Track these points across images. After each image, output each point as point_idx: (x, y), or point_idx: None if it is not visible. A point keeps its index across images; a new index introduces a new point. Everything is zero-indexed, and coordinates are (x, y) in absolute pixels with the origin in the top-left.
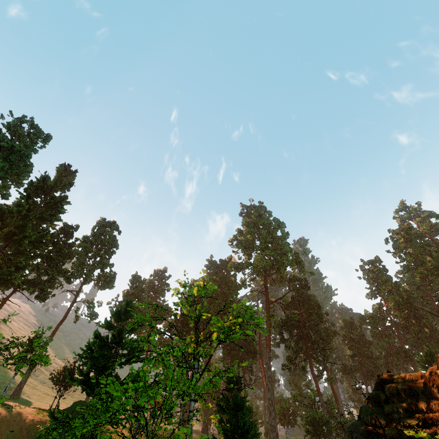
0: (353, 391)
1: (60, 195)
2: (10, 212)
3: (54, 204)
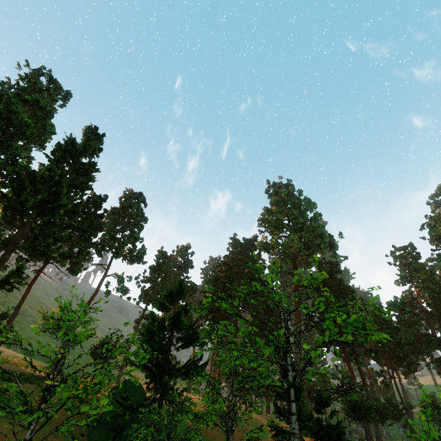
0: (377, 373)
1: (89, 160)
2: (40, 177)
3: (85, 170)
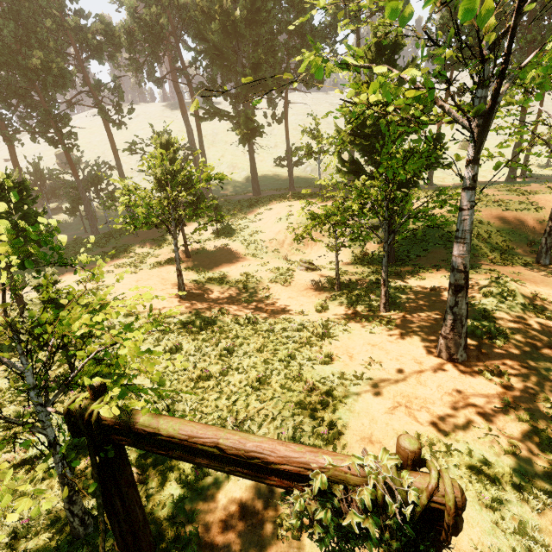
0: None
1: None
2: None
3: None
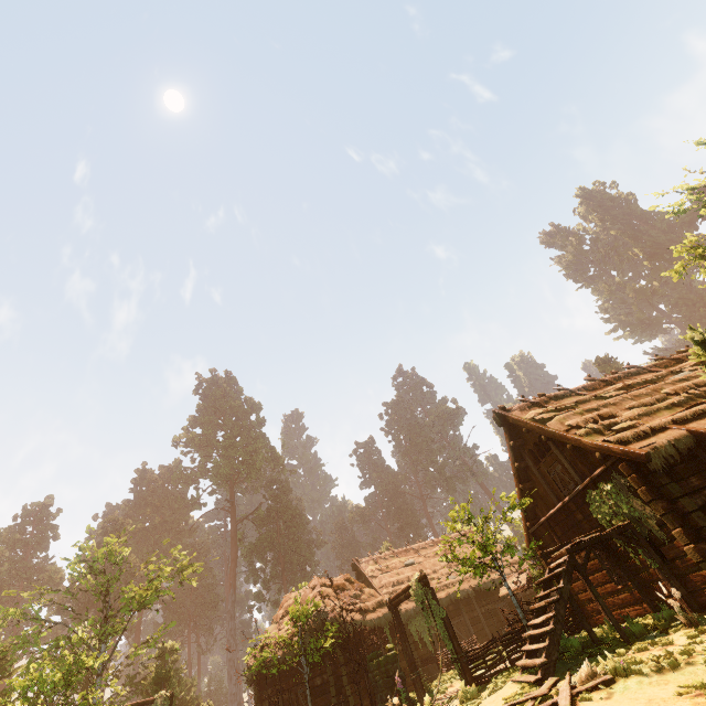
0: None
1: None
2: None
3: None
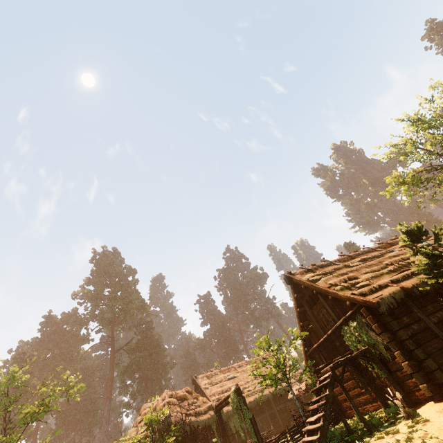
0: None
1: None
2: None
3: None
